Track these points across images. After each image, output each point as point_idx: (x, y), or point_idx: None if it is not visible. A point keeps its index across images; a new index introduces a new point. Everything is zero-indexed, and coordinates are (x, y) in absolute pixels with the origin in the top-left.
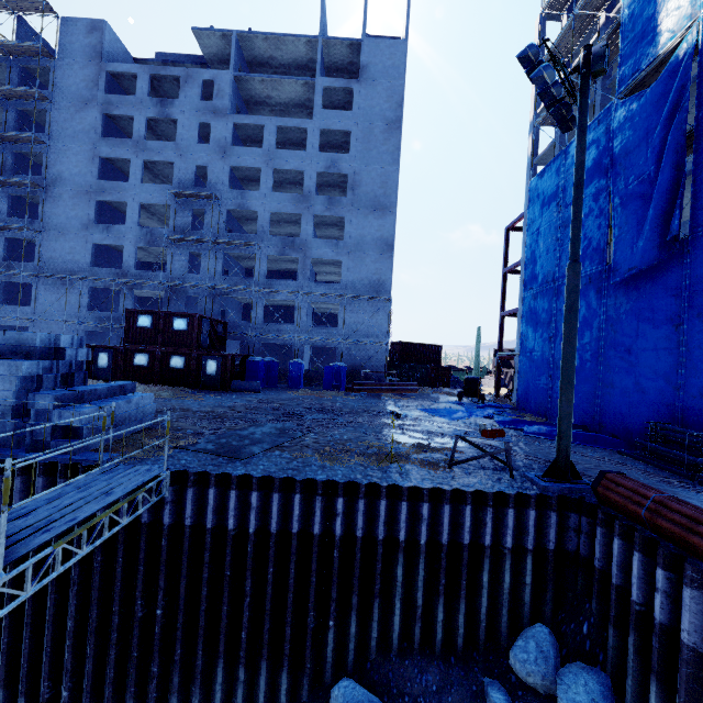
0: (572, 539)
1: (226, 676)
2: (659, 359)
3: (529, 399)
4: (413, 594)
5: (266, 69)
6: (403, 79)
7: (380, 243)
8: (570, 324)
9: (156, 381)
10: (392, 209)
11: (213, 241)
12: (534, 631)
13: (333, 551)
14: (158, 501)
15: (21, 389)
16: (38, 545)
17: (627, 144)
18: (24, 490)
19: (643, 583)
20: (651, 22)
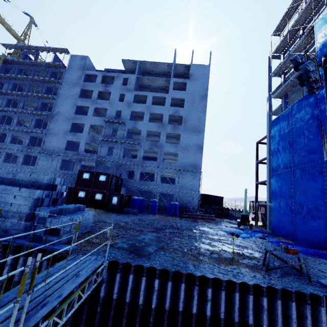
0: None
1: None
2: None
3: (280, 229)
4: None
5: (149, 75)
6: (208, 79)
7: (196, 146)
8: None
9: (87, 205)
10: (202, 131)
11: (120, 141)
12: None
13: None
14: None
15: (32, 205)
16: (40, 318)
17: None
18: (23, 265)
19: None
20: None
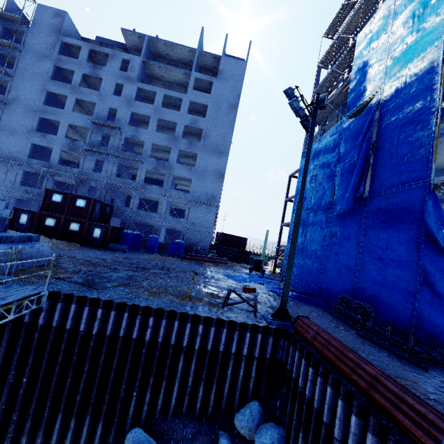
0: (280, 353)
1: (62, 424)
2: (349, 260)
3: None
4: (187, 379)
5: (163, 60)
6: (242, 82)
7: (216, 172)
8: (294, 234)
9: (58, 237)
10: (226, 154)
11: (113, 154)
12: (251, 404)
13: (143, 349)
14: (38, 309)
15: None
16: None
17: (347, 143)
18: None
19: (304, 376)
20: (363, 84)
